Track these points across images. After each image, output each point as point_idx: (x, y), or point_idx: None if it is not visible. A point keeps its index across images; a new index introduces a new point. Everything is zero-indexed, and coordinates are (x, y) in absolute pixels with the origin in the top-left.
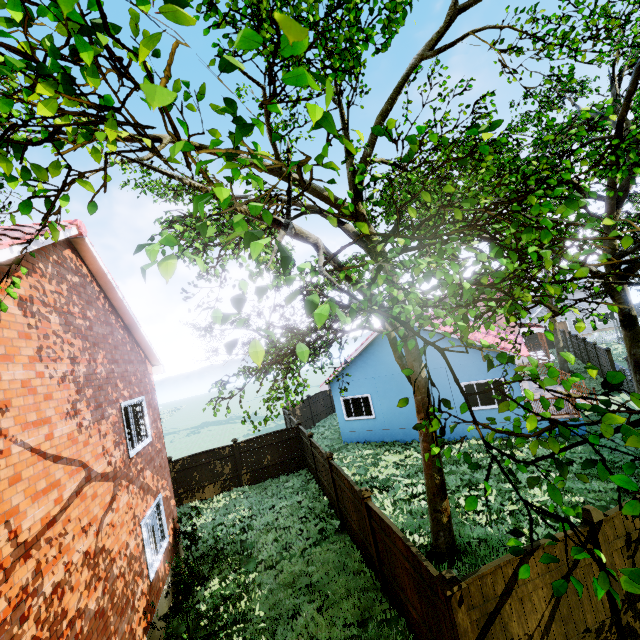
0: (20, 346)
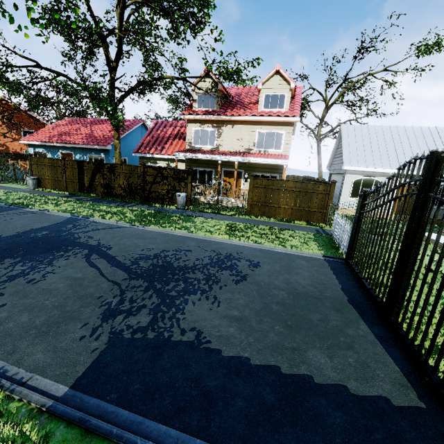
0: None
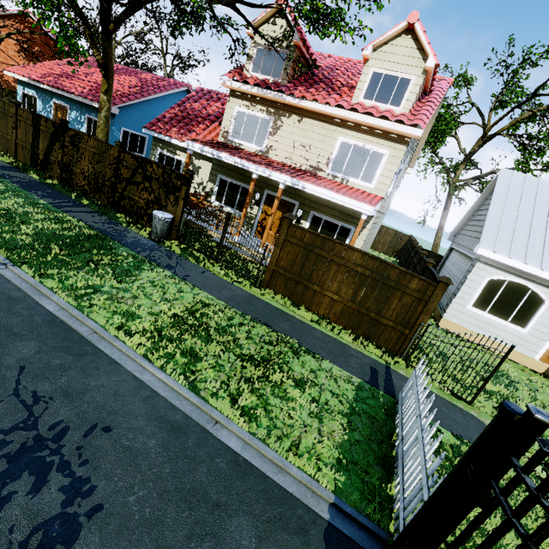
0: (2, 33)
